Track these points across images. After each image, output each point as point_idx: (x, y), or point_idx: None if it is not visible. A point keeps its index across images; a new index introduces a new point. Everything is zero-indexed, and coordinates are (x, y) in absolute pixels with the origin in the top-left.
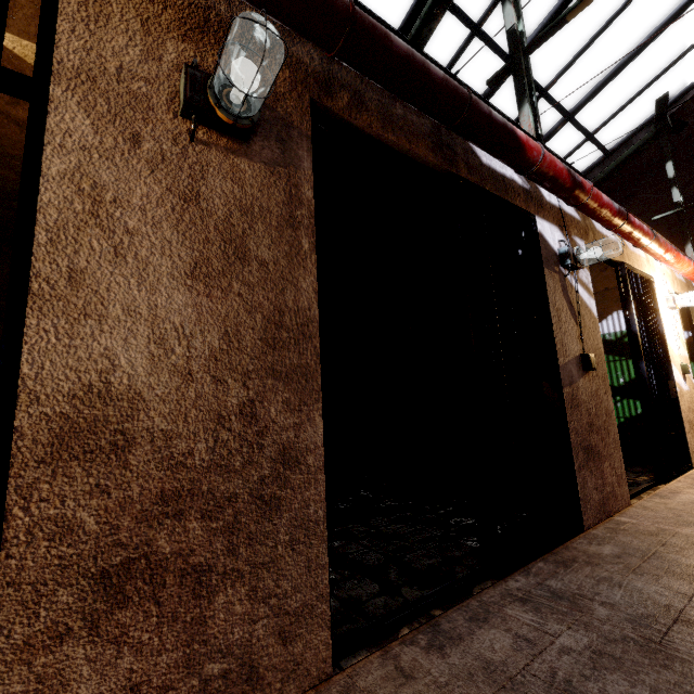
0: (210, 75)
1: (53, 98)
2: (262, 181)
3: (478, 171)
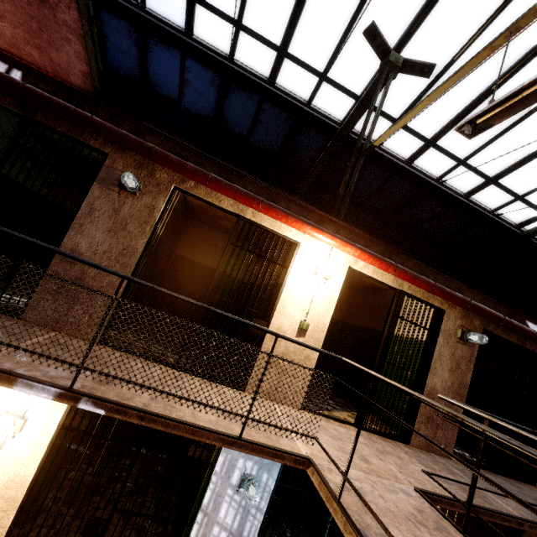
0: (465, 331)
1: (439, 336)
2: (466, 350)
3: (534, 345)
